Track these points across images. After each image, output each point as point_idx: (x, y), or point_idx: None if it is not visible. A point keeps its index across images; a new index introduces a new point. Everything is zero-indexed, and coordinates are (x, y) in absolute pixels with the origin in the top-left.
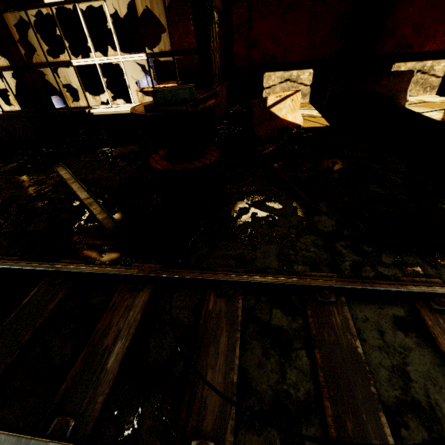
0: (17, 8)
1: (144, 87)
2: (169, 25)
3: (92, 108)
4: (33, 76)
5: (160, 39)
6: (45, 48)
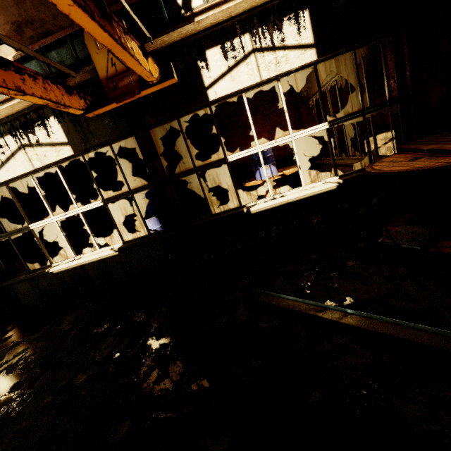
0: (169, 119)
1: (268, 178)
2: (359, 82)
3: (248, 207)
4: (171, 189)
5: (249, 139)
6: (130, 179)
